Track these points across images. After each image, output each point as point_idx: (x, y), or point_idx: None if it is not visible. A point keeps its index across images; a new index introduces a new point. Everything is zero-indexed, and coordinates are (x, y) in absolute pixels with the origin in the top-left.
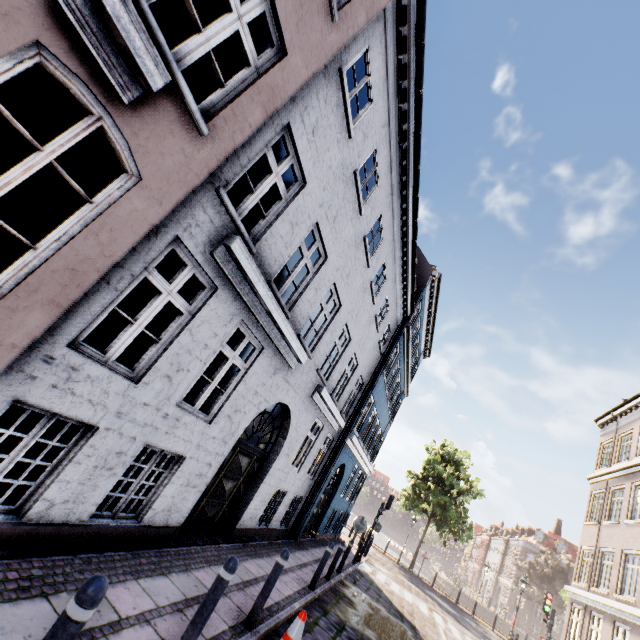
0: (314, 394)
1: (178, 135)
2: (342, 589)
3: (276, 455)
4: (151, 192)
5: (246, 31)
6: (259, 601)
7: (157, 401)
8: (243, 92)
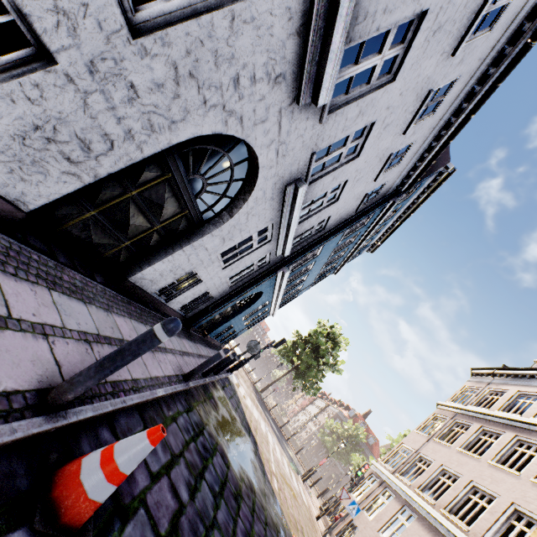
0: (290, 186)
1: None
2: (212, 390)
3: (212, 229)
4: None
5: None
6: (87, 374)
7: None
8: None
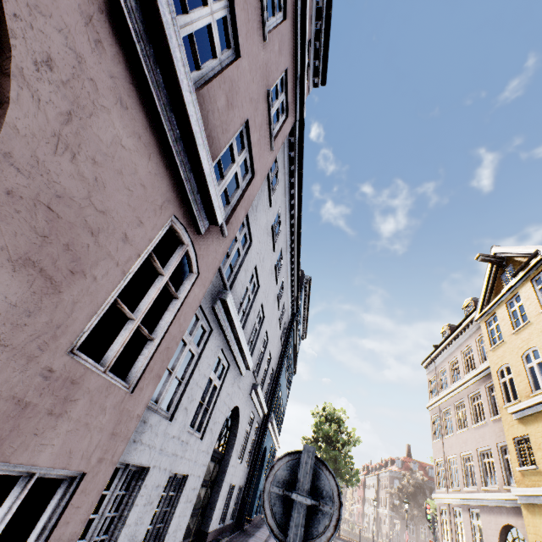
0: (252, 392)
1: (214, 241)
2: None
3: (230, 453)
4: (202, 281)
5: (239, 169)
6: None
7: (179, 431)
8: (238, 204)
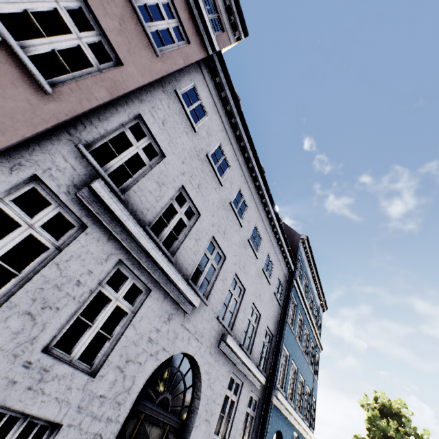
0: (220, 343)
1: (22, 89)
2: None
3: (193, 422)
4: None
5: (86, 47)
6: None
7: (14, 344)
8: (87, 77)
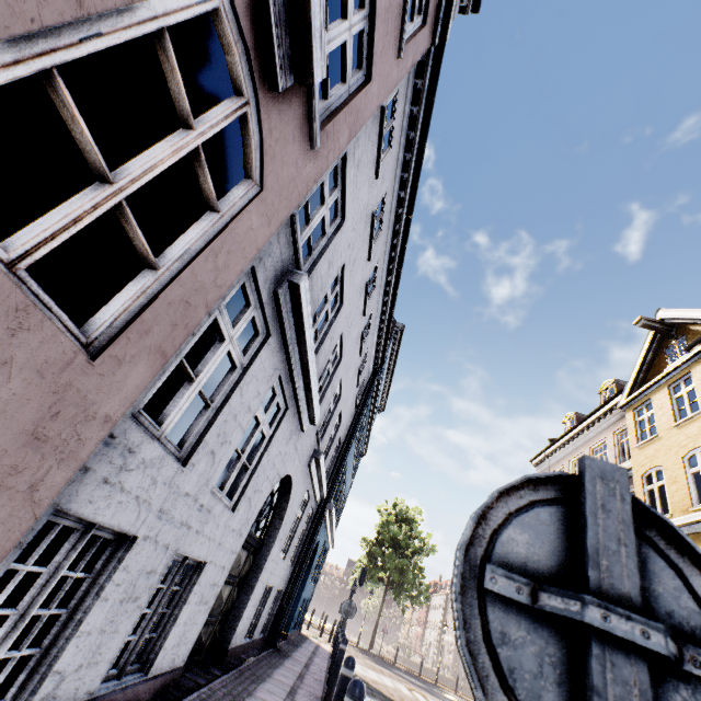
0: (312, 461)
1: (297, 143)
2: None
3: (272, 542)
4: (266, 207)
5: (351, 44)
6: None
7: (197, 488)
8: (341, 109)
